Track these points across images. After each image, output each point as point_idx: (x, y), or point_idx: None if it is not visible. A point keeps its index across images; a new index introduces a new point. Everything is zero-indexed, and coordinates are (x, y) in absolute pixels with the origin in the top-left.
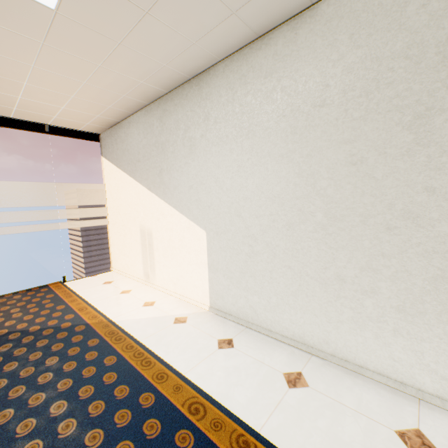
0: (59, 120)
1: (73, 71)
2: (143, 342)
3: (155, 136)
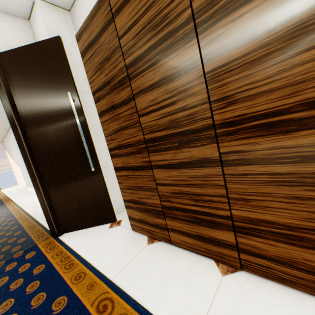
0: None
1: None
2: (5, 193)
3: (8, 145)
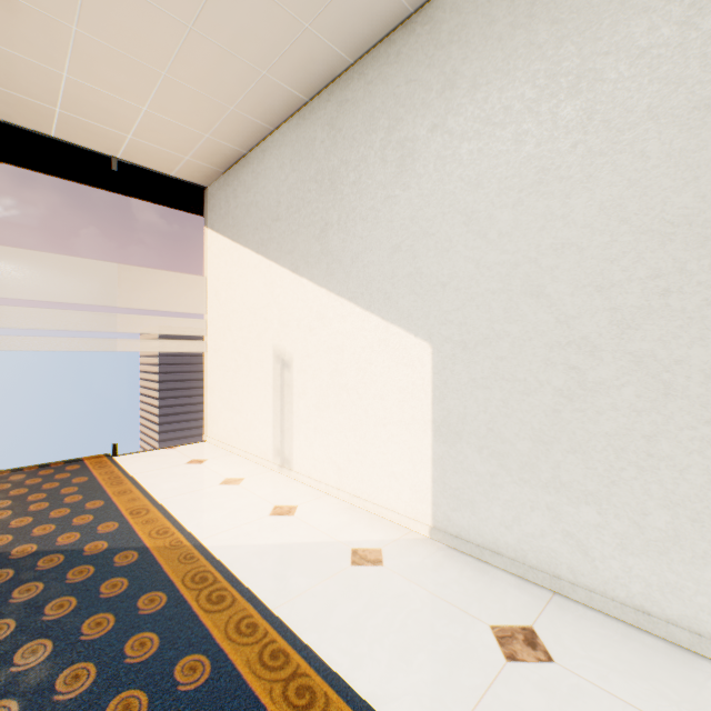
0: (137, 148)
1: None
2: (280, 615)
3: (315, 160)
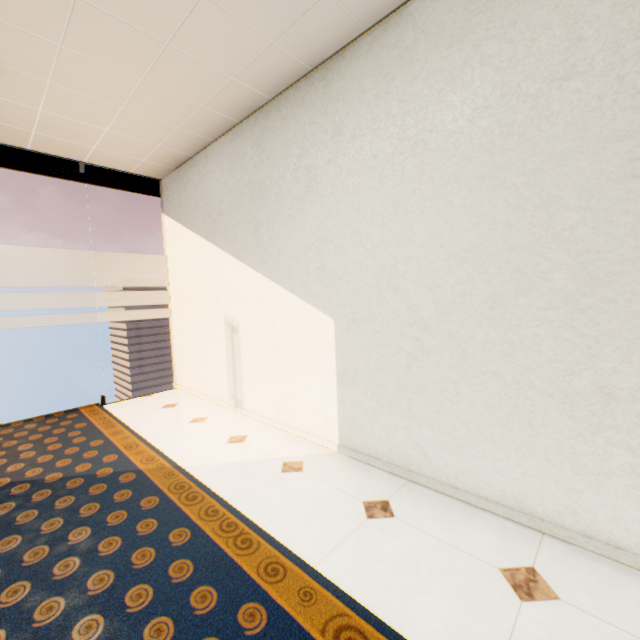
0: (101, 155)
1: (123, 57)
2: (233, 504)
3: (248, 172)
